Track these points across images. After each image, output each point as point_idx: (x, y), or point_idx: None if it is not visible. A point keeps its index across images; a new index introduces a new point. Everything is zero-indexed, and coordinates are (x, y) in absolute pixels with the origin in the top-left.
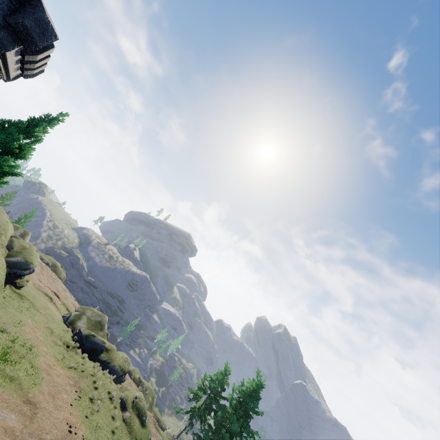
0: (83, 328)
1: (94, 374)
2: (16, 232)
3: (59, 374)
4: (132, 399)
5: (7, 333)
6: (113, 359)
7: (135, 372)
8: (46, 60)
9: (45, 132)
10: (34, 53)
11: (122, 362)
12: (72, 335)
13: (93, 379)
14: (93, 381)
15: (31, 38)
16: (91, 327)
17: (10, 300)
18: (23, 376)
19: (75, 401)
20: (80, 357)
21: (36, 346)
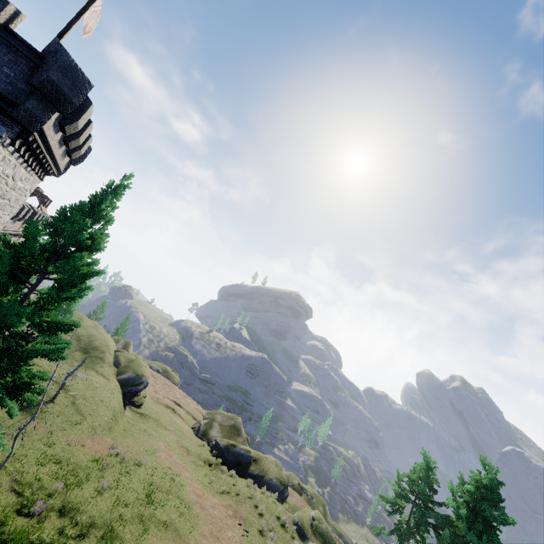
0: (219, 438)
1: (252, 496)
2: (117, 345)
3: (213, 504)
4: (309, 522)
5: (144, 465)
6: (266, 471)
7: (292, 477)
8: (89, 130)
9: (113, 208)
10: (73, 121)
11: (278, 473)
12: (209, 449)
13: (252, 502)
14: (254, 506)
15: (64, 96)
16: (227, 434)
17: (135, 424)
18: (176, 518)
19: (243, 538)
20: (227, 475)
21: (177, 473)
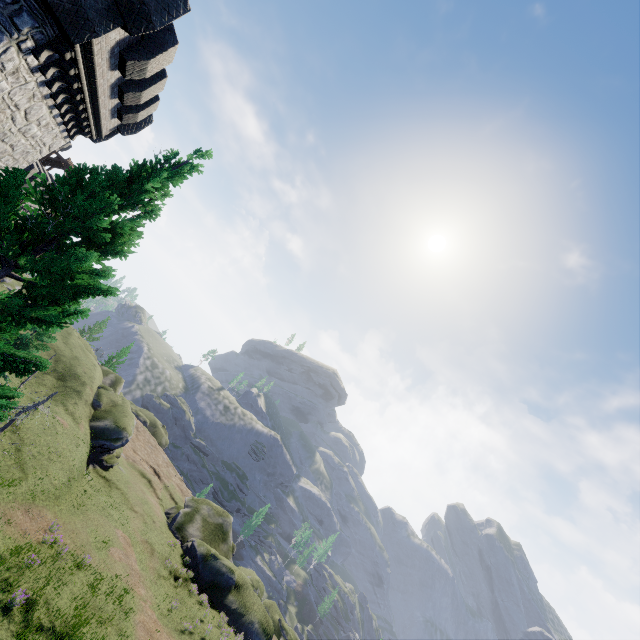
0: (198, 540)
1: None
2: (105, 379)
3: None
4: None
5: (86, 569)
6: (249, 608)
7: (273, 609)
8: (159, 87)
9: (163, 194)
10: (142, 57)
11: (263, 614)
12: (181, 552)
13: None
14: None
15: (141, 5)
16: (209, 536)
17: (93, 495)
18: None
19: None
20: (195, 601)
21: (130, 587)
